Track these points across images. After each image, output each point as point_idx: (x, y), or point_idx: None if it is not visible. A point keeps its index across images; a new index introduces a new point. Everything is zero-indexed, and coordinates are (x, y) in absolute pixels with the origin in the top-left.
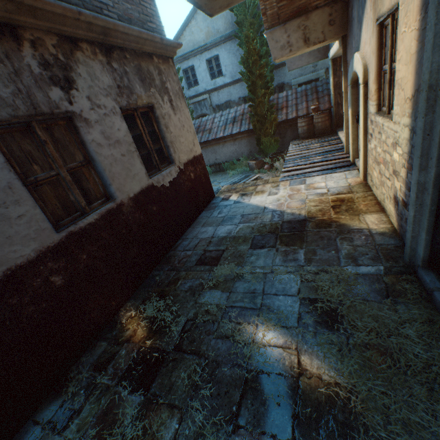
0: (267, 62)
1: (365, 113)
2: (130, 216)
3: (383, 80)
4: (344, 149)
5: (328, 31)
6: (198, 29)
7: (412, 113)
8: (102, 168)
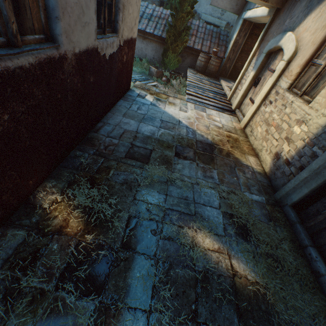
0: None
1: (274, 83)
2: (69, 79)
3: (308, 69)
4: (226, 96)
5: None
6: None
7: None
8: None
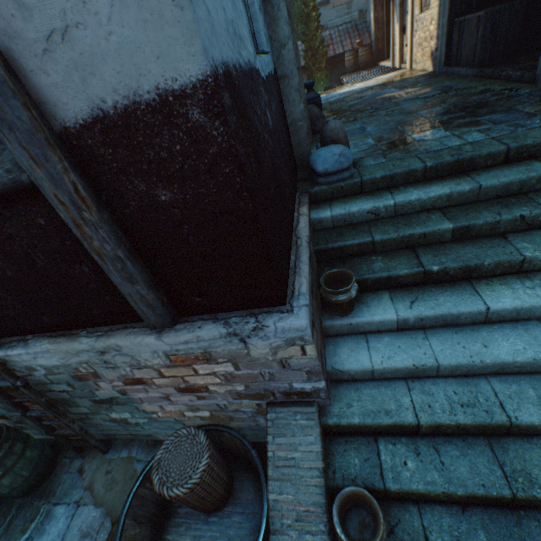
0: None
1: (412, 18)
2: None
3: None
4: (389, 67)
5: None
6: None
7: None
8: None
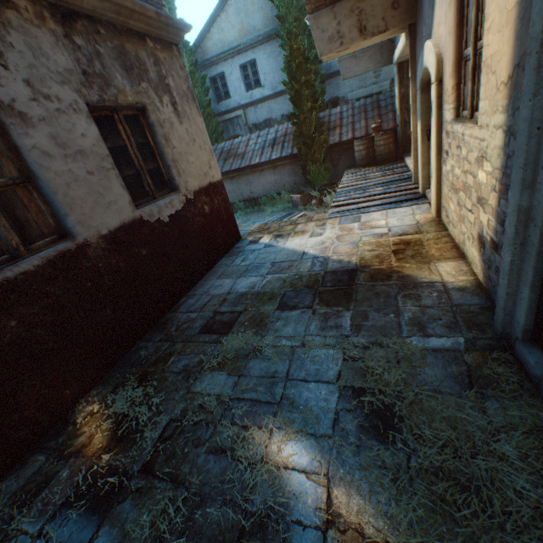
0: (316, 70)
1: (439, 122)
2: (102, 263)
3: (464, 71)
4: (411, 178)
5: (391, 17)
6: (229, 25)
7: (508, 105)
8: (51, 189)
